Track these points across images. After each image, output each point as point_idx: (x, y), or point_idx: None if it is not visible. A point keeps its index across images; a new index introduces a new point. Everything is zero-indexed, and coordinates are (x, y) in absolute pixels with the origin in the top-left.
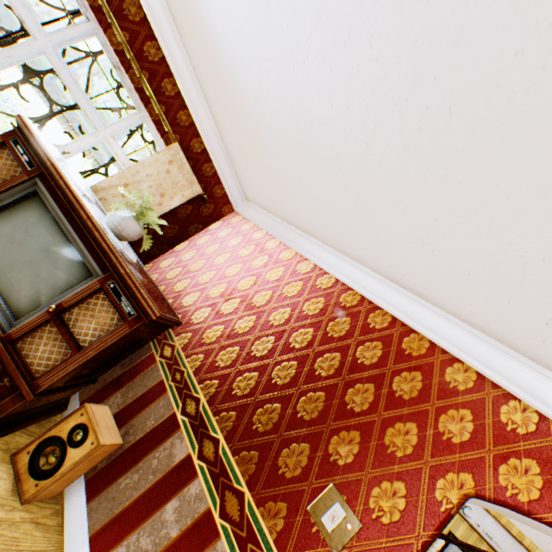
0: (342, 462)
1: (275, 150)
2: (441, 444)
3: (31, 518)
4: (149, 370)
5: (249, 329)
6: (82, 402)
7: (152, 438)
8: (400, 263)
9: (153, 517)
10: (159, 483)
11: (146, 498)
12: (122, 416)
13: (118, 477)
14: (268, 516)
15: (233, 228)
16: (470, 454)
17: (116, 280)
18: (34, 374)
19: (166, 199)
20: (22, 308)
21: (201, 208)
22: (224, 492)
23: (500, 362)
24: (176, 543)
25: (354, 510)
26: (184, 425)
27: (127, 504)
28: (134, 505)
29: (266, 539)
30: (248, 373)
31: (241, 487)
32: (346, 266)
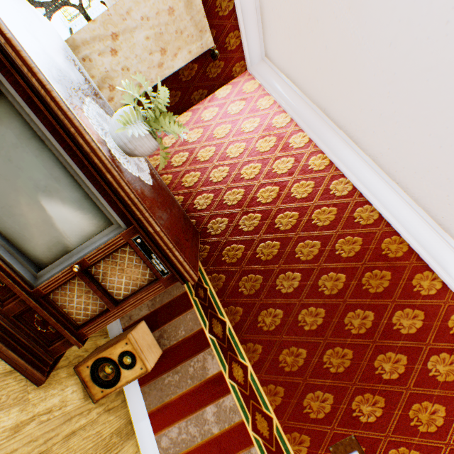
0: (364, 420)
1: (372, 10)
2: None
3: (104, 409)
4: None
5: (272, 257)
6: None
7: (185, 348)
8: None
9: (196, 413)
10: (197, 388)
11: (188, 397)
12: (153, 319)
13: (161, 373)
14: (294, 442)
15: (246, 103)
16: None
17: (143, 235)
18: (75, 322)
19: (168, 58)
20: (40, 255)
21: (208, 67)
22: (255, 413)
23: None
24: (217, 438)
25: None
26: (212, 344)
27: (173, 397)
28: (179, 400)
29: None
30: (273, 308)
31: (269, 413)
32: (398, 202)
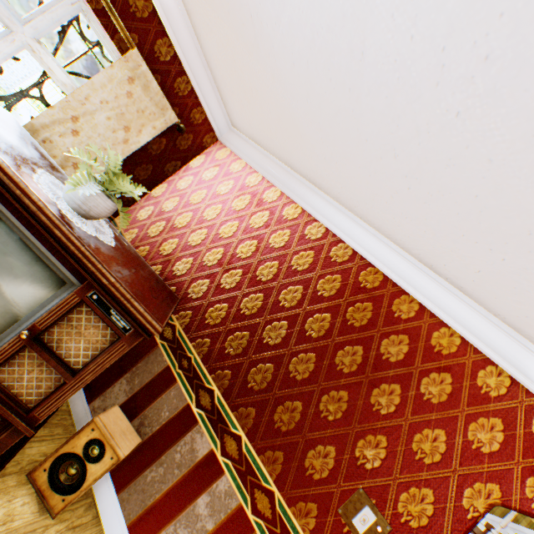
0: (370, 467)
1: (287, 78)
2: (469, 454)
3: (67, 527)
4: (151, 354)
5: (257, 310)
6: (85, 387)
7: (169, 431)
8: (445, 254)
9: (187, 510)
10: (186, 478)
11: (175, 492)
12: (132, 405)
13: (143, 470)
14: (300, 515)
15: (220, 168)
16: (498, 466)
17: (99, 290)
18: (26, 405)
19: (133, 134)
20: None
21: (177, 140)
22: (253, 490)
23: None
24: None
25: (384, 513)
26: (201, 419)
27: (157, 496)
28: (165, 498)
29: None
30: (263, 364)
31: (269, 486)
32: (366, 235)
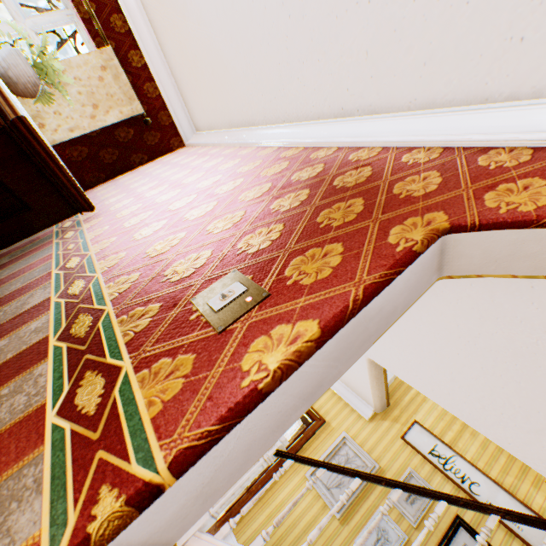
0: (255, 251)
1: (204, 10)
2: (397, 202)
3: None
4: (40, 251)
5: (171, 197)
6: None
7: (8, 298)
8: (340, 70)
9: None
10: None
11: None
12: None
13: None
14: (129, 322)
15: (180, 154)
16: (439, 199)
17: None
18: None
19: (101, 113)
20: None
21: (145, 135)
22: (76, 317)
23: (472, 124)
24: None
25: (262, 284)
26: (56, 278)
27: None
28: None
29: (116, 345)
30: (157, 222)
31: (102, 307)
32: (290, 131)
